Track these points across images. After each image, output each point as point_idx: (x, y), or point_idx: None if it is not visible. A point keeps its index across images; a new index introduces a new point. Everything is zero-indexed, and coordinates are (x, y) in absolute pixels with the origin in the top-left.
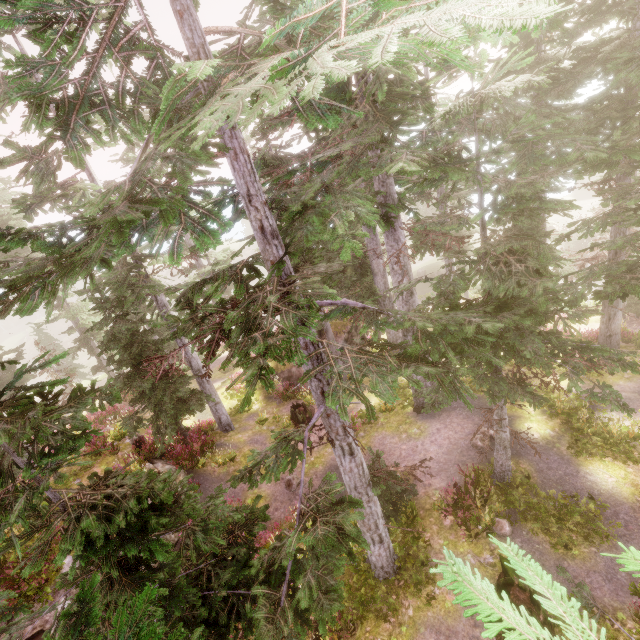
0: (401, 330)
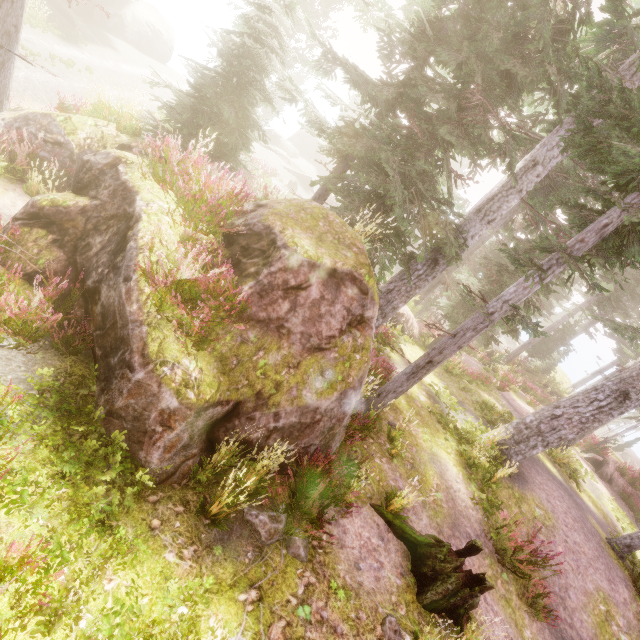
0: (635, 391)
